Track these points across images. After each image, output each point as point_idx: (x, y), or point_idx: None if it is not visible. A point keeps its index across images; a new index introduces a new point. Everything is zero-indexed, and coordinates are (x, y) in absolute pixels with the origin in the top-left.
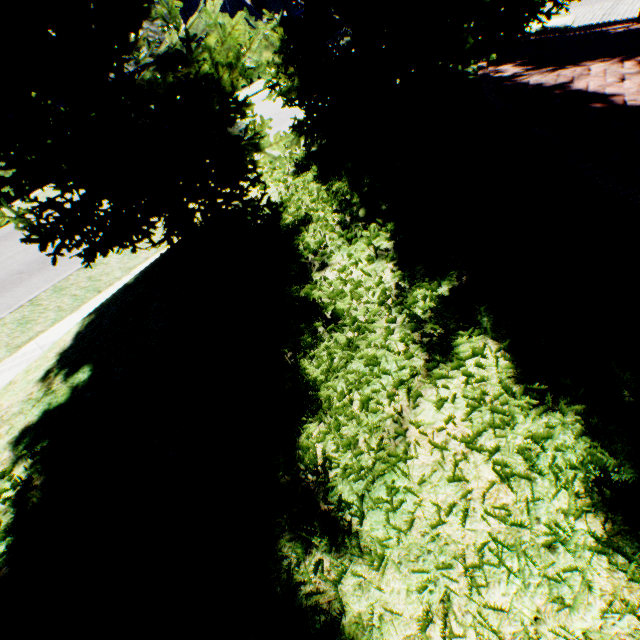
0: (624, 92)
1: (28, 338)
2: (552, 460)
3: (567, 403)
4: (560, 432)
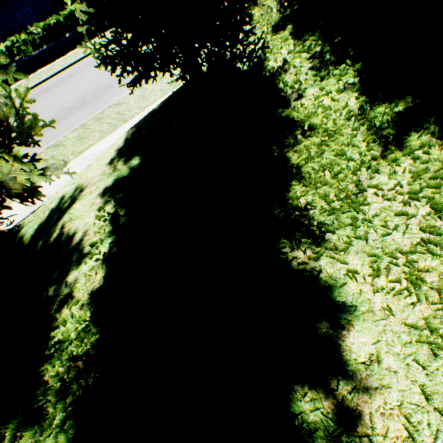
0: None
1: (85, 148)
2: None
3: None
4: None
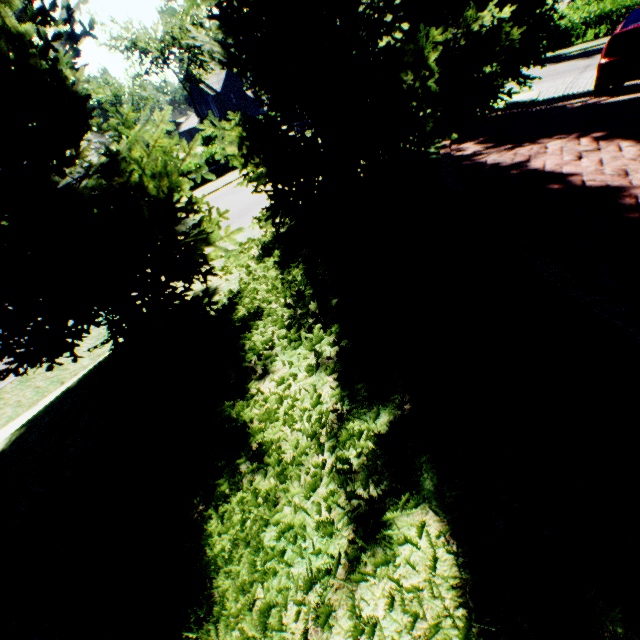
0: (582, 171)
1: None
2: None
3: None
4: None
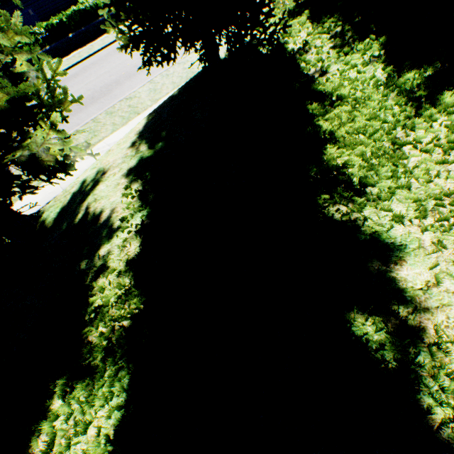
0: None
1: (98, 140)
2: None
3: None
4: None
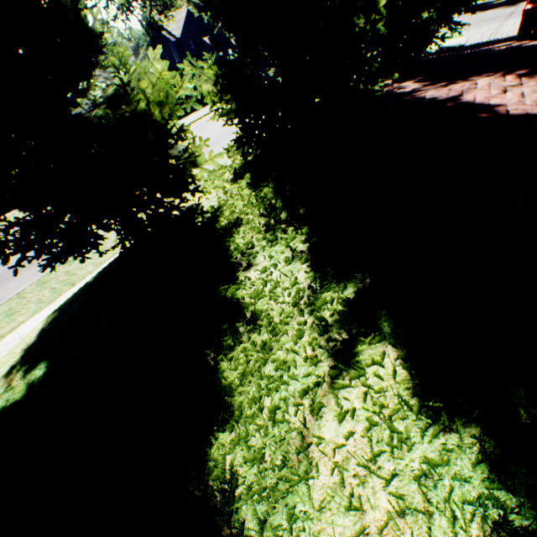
0: (506, 102)
1: (11, 328)
2: (449, 493)
3: (463, 423)
4: (457, 456)
